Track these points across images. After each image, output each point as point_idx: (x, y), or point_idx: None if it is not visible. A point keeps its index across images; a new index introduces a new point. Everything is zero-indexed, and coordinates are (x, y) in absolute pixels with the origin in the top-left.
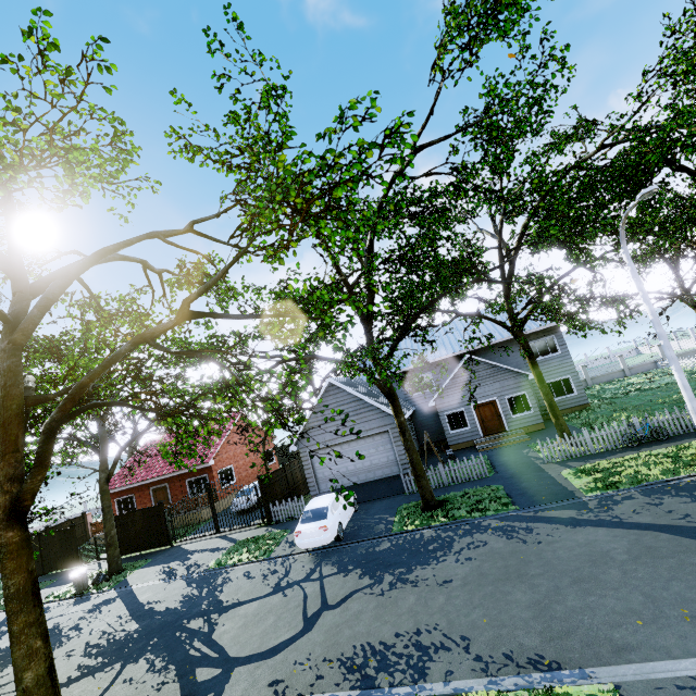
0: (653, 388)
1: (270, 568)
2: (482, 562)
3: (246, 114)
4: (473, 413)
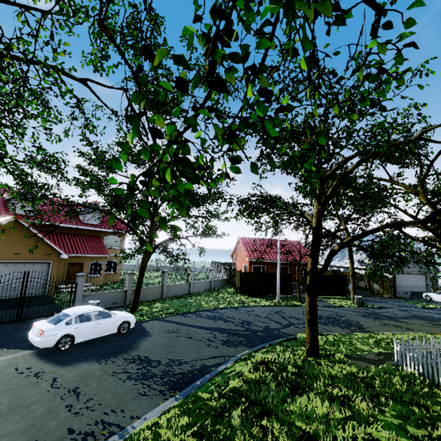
0: None
1: None
2: None
3: None
4: None
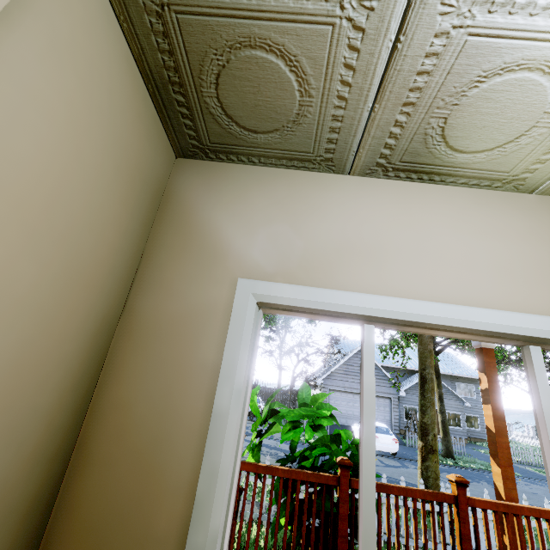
0: (521, 447)
1: None
2: (545, 491)
3: None
4: None
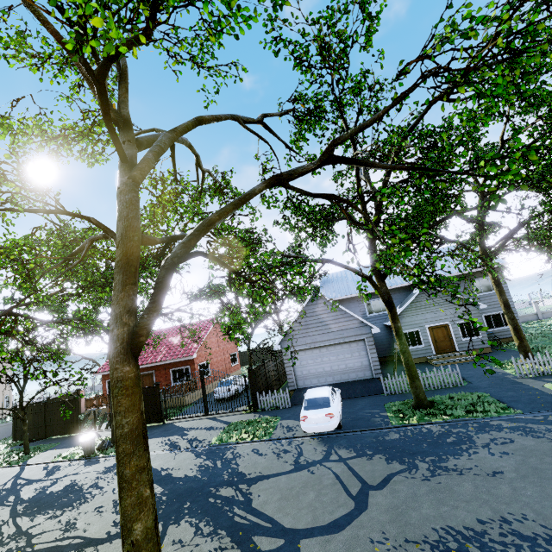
0: None
1: (278, 447)
2: (524, 457)
3: (343, 9)
4: (427, 334)
